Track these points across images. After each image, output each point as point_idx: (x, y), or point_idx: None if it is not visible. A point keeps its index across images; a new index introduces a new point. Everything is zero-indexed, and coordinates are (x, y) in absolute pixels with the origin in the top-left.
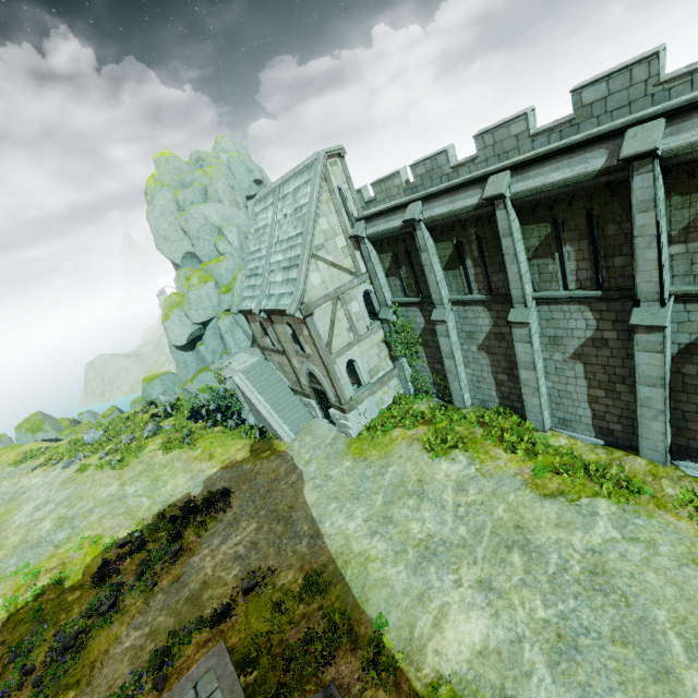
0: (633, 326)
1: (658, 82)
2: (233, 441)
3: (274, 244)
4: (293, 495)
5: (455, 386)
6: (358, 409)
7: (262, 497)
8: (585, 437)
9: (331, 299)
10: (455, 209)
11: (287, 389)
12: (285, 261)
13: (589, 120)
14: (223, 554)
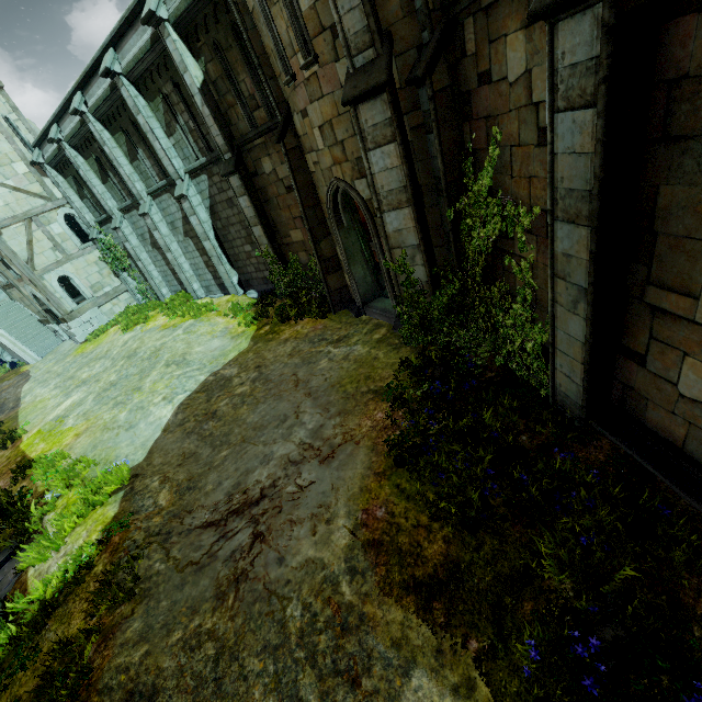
0: (176, 199)
1: None
2: None
3: None
4: (14, 391)
5: (153, 284)
6: (81, 318)
7: None
8: (218, 296)
9: (22, 221)
10: (73, 127)
11: (35, 322)
12: None
13: None
14: None
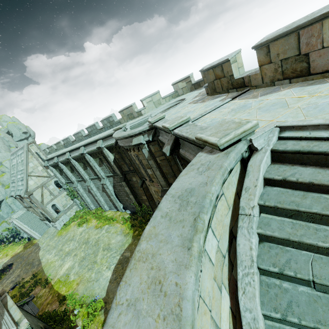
0: (101, 184)
1: (98, 129)
2: (17, 246)
3: (17, 171)
4: (35, 255)
5: (88, 204)
6: (59, 220)
7: (24, 260)
8: (114, 210)
9: (40, 187)
10: (64, 159)
11: (38, 220)
12: (21, 178)
13: (92, 134)
14: (6, 283)
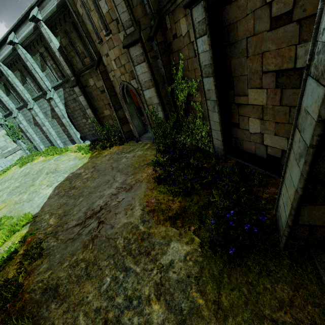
0: (47, 99)
1: None
2: None
3: None
4: None
5: (35, 144)
6: None
7: None
8: (70, 145)
9: None
10: None
11: None
12: None
13: None
14: None
